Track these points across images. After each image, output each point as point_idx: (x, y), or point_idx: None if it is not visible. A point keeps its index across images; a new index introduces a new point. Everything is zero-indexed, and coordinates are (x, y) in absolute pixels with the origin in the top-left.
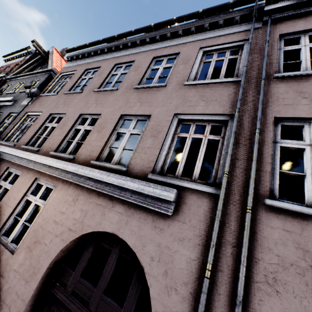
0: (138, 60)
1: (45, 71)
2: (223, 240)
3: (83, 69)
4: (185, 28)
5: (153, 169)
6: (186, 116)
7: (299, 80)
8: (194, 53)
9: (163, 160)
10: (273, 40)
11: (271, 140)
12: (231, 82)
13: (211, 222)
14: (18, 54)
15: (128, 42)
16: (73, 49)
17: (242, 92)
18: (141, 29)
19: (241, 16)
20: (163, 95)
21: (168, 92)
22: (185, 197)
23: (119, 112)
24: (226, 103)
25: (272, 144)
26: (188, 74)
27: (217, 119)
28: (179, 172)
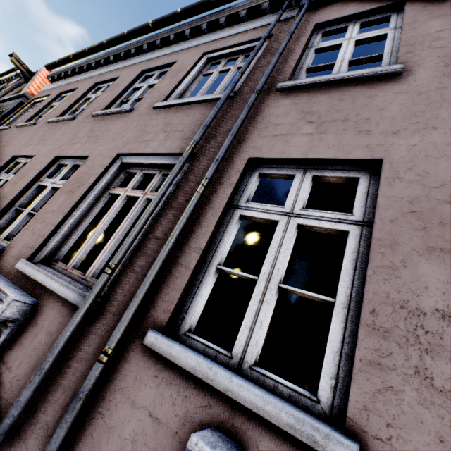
0: (123, 76)
1: (17, 97)
2: (41, 422)
3: (57, 92)
4: (194, 25)
5: (38, 251)
6: (133, 159)
7: (314, 92)
8: (193, 61)
9: (62, 235)
10: (303, 32)
11: (225, 201)
12: (216, 101)
13: (47, 374)
14: (6, 77)
15: (120, 50)
16: (54, 64)
17: (213, 114)
18: (136, 30)
19: (271, 2)
20: (121, 125)
21: (130, 120)
22: (43, 312)
23: (56, 152)
24: (193, 134)
25: (222, 209)
26: (169, 91)
27: (170, 162)
28: (76, 259)
